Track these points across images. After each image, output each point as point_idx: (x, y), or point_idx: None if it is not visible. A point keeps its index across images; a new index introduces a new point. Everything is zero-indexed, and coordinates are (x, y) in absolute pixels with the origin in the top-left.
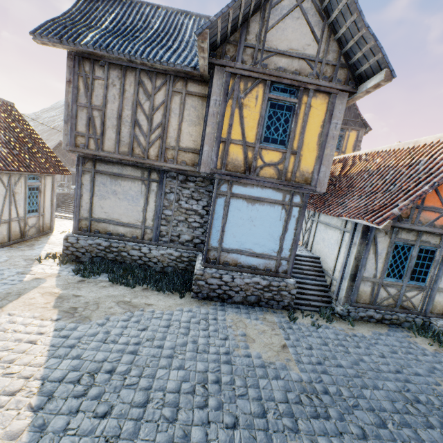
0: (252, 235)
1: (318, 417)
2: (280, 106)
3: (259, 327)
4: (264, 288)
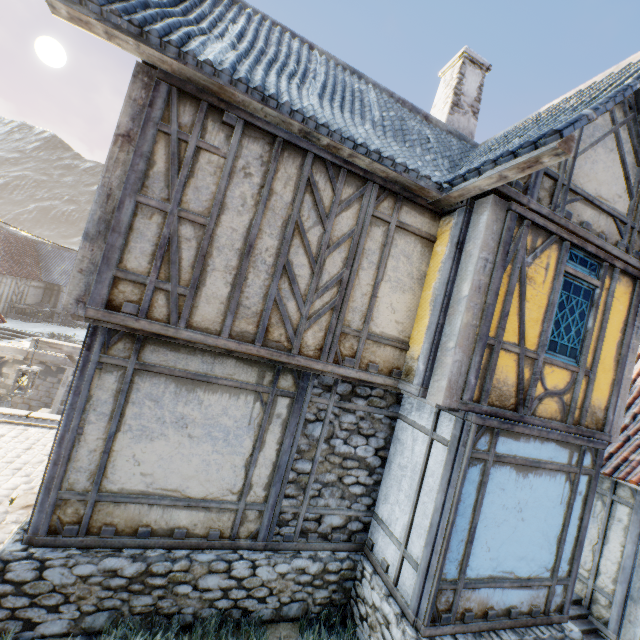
0: (518, 540)
1: None
2: (576, 287)
3: None
4: None
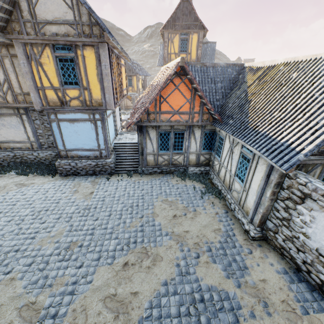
0: (80, 140)
1: (82, 216)
2: (65, 60)
3: (87, 185)
4: (95, 166)
